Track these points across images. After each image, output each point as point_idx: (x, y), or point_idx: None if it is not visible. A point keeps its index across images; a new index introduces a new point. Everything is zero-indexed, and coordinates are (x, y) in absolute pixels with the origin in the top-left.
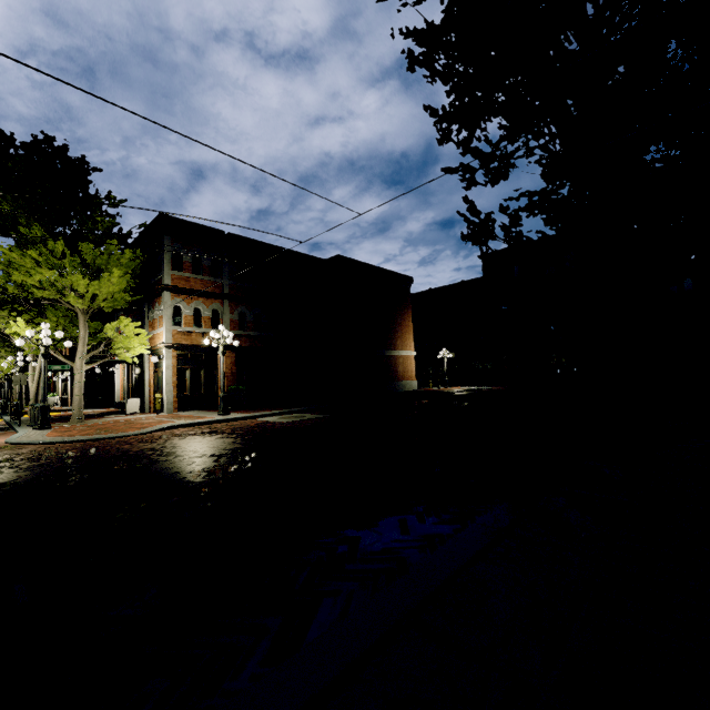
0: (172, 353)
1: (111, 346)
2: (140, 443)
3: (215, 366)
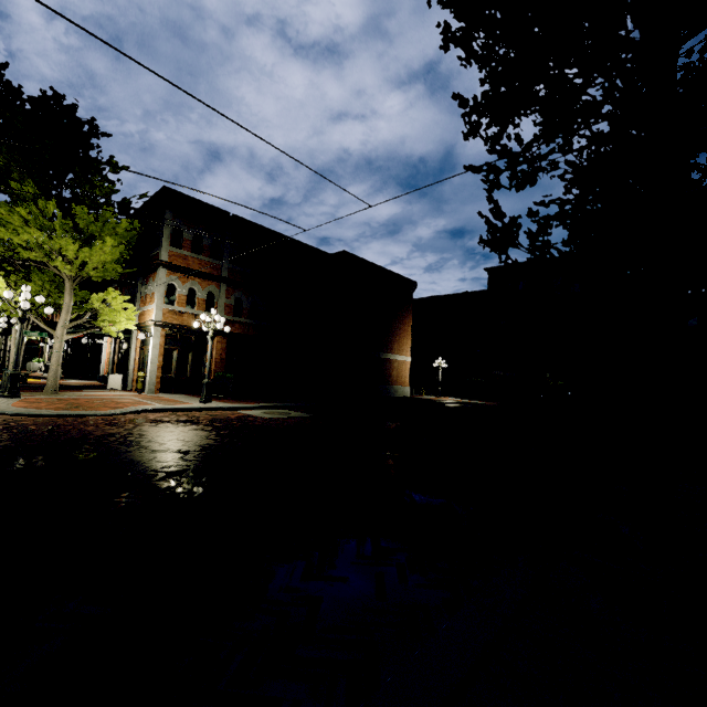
0: (161, 332)
1: (96, 318)
2: (107, 425)
3: (205, 350)
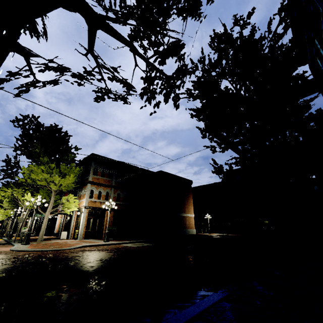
0: (86, 210)
1: (62, 206)
2: (71, 253)
3: (104, 217)
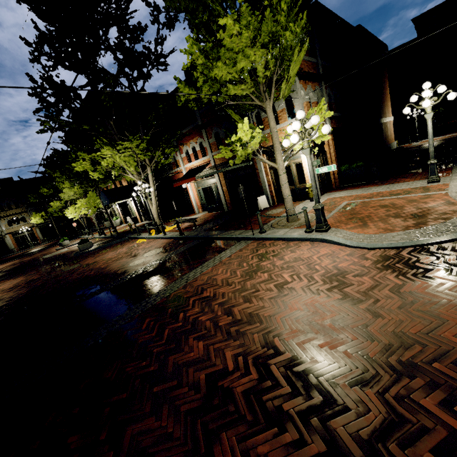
0: None
1: None
2: None
3: (324, 151)
